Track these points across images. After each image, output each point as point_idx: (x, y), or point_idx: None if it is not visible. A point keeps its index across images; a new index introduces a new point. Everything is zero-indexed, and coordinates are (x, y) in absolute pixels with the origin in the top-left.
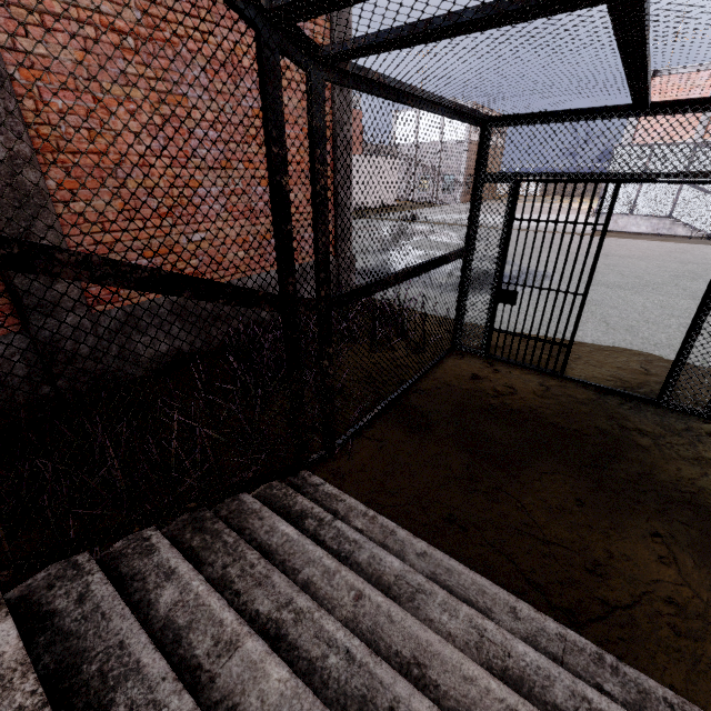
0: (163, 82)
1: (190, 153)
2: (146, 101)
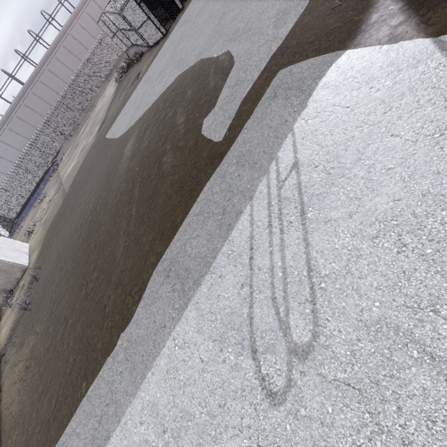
0: None
1: None
2: None
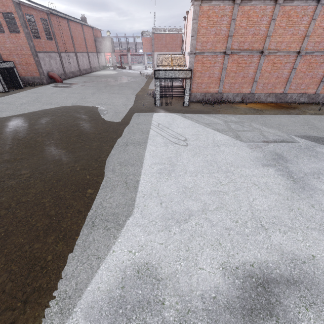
0: (12, 57)
1: (16, 63)
2: (11, 59)
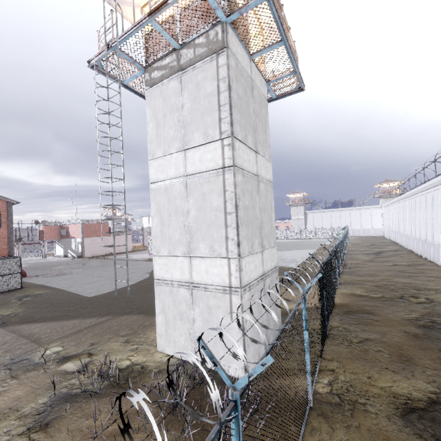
0: None
1: None
2: None
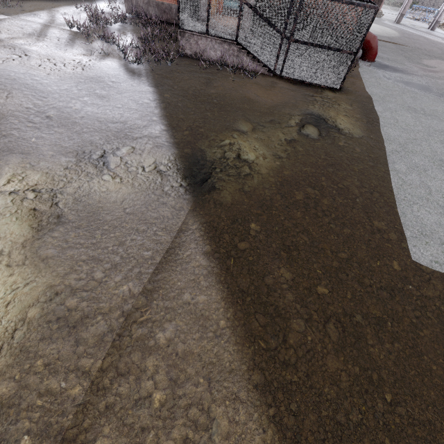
0: None
1: None
2: None
